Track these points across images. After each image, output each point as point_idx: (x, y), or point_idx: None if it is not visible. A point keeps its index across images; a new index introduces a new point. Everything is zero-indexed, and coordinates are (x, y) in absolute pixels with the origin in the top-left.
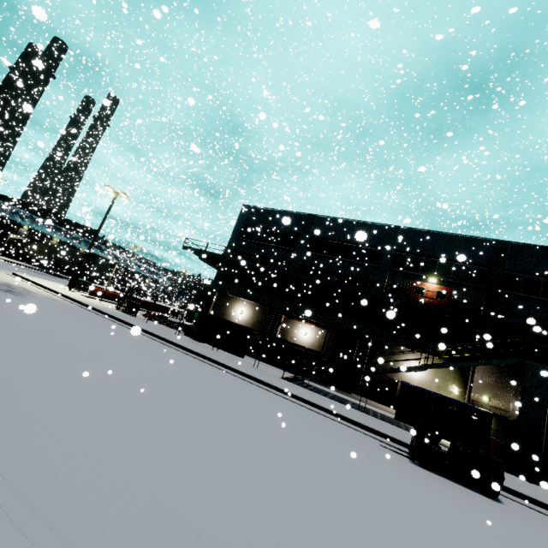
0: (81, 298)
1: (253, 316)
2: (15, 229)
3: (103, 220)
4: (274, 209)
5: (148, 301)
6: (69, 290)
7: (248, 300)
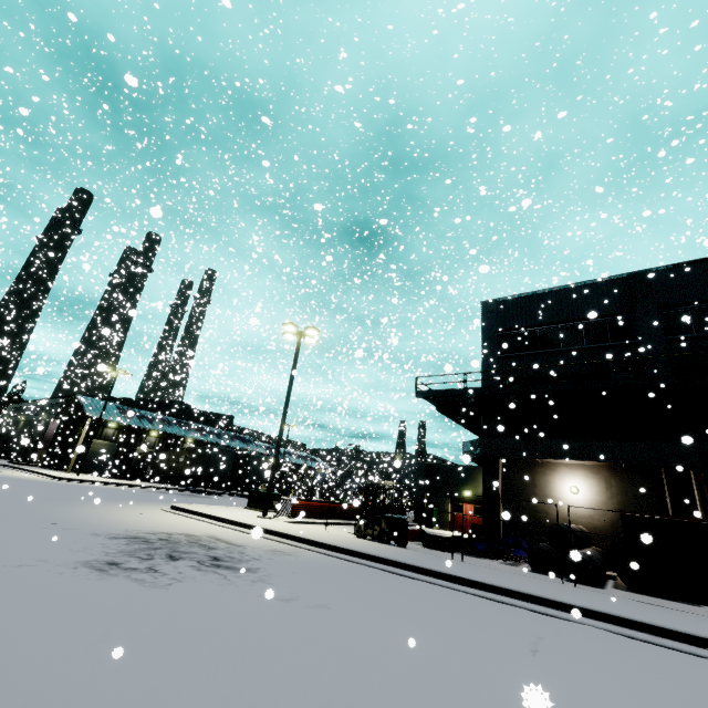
0: (303, 531)
1: (609, 492)
2: (143, 439)
3: (290, 380)
4: (547, 289)
5: None
6: (265, 518)
7: (593, 460)
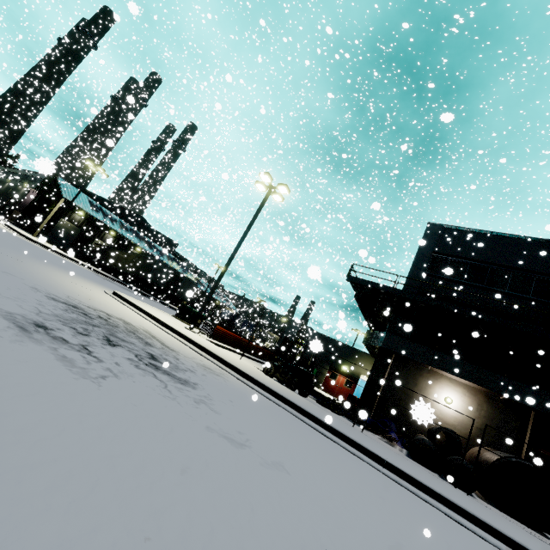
0: (225, 354)
1: (478, 413)
2: (102, 233)
3: (249, 224)
4: (493, 232)
5: (267, 349)
6: (191, 330)
7: (480, 385)
